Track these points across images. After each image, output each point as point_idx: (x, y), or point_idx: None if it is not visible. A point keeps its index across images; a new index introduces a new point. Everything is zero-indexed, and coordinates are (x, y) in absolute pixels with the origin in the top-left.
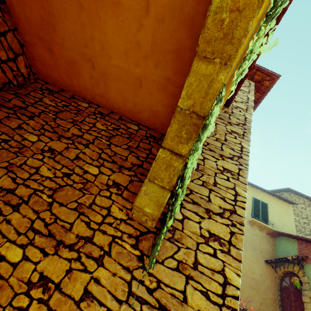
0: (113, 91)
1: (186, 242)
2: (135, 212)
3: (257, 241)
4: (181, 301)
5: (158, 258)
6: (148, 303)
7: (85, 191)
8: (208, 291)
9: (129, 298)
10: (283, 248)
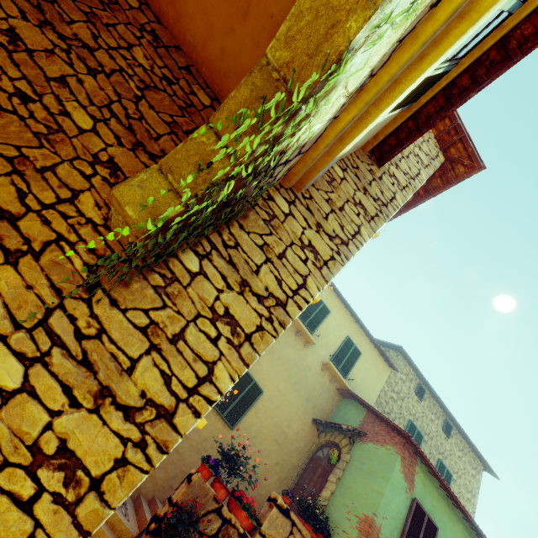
0: (195, 1)
1: (182, 304)
2: (114, 212)
3: (318, 392)
4: (124, 370)
5: (120, 302)
6: (66, 349)
7: (45, 143)
8: (173, 377)
9: (38, 328)
10: (345, 413)
